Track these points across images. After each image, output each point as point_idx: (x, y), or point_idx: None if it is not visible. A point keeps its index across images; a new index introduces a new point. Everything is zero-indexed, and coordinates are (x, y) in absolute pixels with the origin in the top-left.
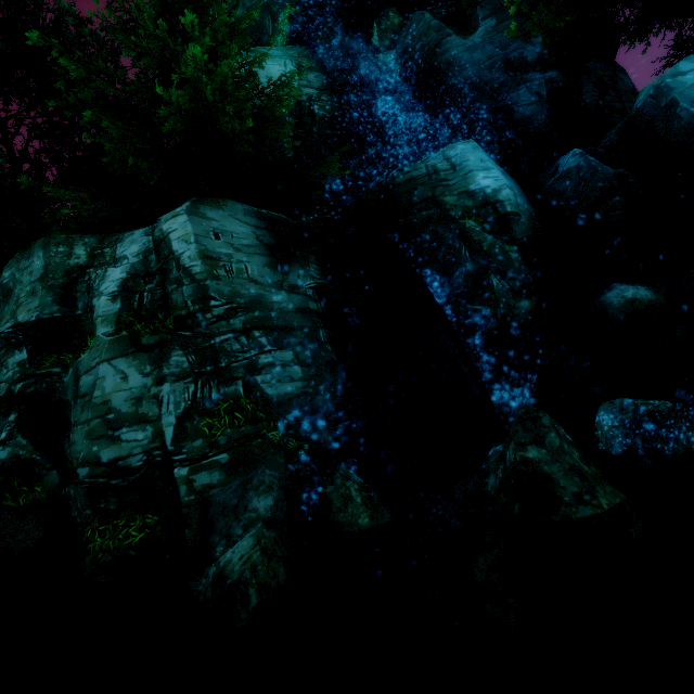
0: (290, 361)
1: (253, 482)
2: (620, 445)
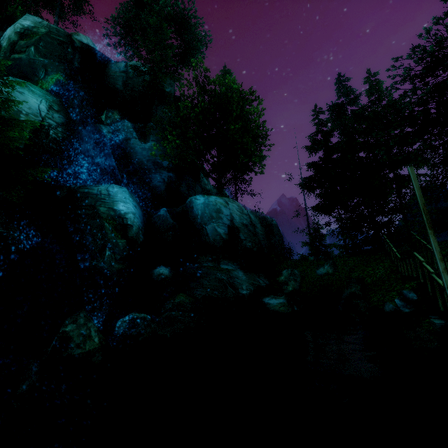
0: None
1: None
2: (121, 331)
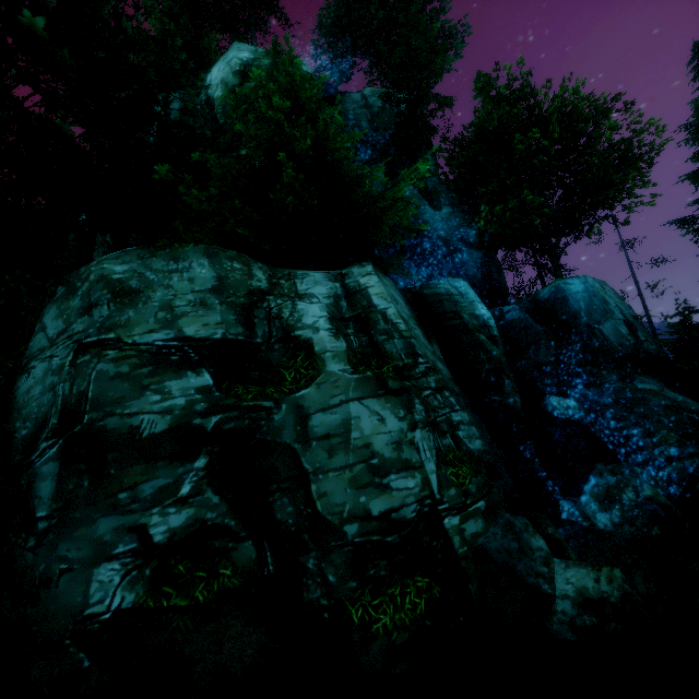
0: (469, 421)
1: (517, 525)
2: None
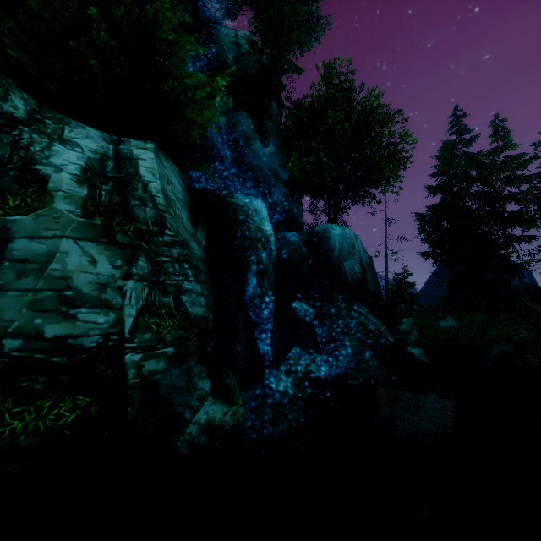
0: (200, 292)
1: (194, 370)
2: None
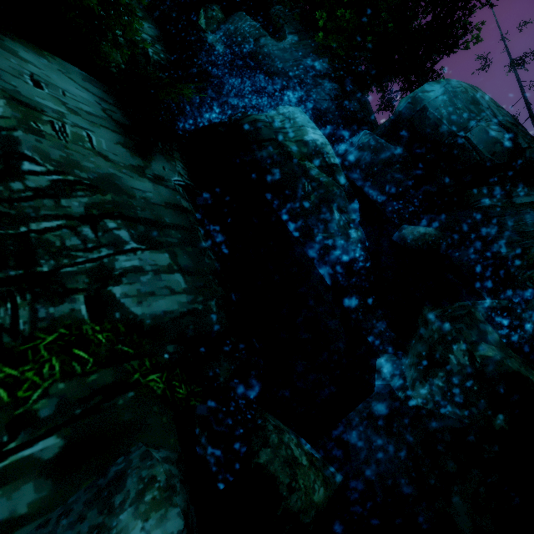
0: (166, 266)
1: (126, 485)
2: None
